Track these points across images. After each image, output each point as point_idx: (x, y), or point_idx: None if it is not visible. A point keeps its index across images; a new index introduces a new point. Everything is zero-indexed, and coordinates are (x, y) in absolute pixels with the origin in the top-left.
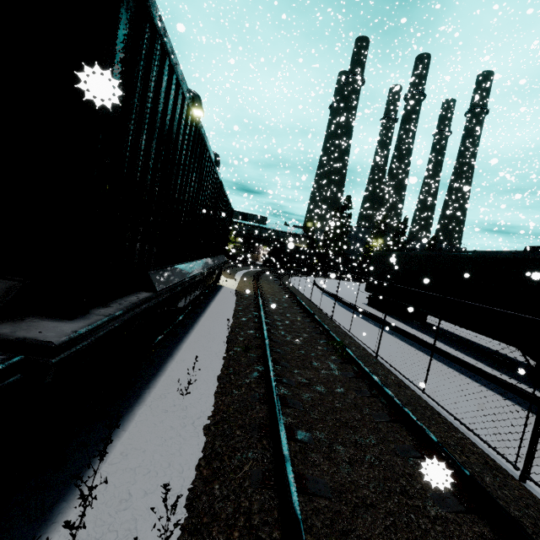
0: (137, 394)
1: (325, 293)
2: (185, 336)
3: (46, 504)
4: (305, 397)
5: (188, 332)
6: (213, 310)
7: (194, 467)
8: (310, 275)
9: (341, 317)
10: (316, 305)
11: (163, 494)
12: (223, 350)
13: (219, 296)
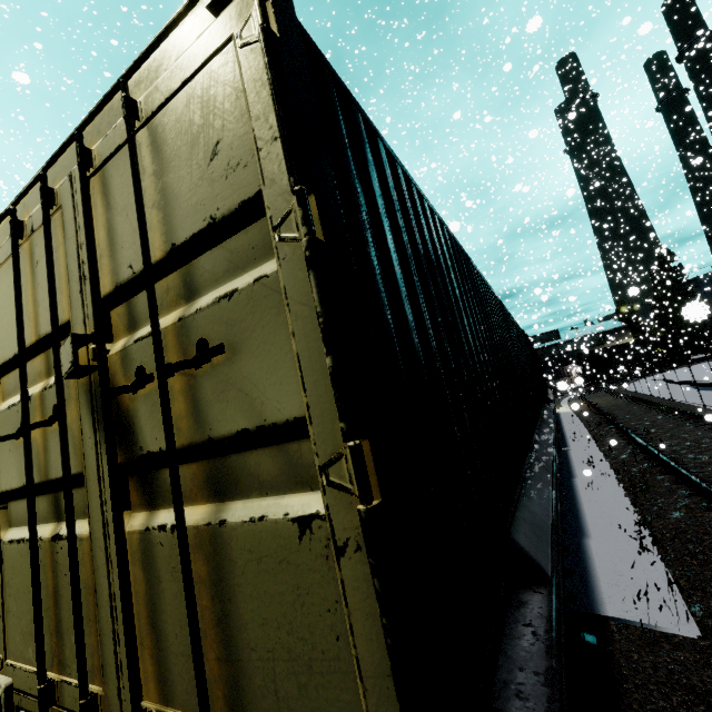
0: (563, 438)
1: (676, 384)
2: (562, 430)
3: (563, 446)
4: (637, 426)
5: (562, 429)
6: (566, 422)
7: (596, 442)
8: (658, 372)
9: (686, 397)
10: (657, 396)
11: (590, 444)
12: (586, 429)
13: (563, 417)
